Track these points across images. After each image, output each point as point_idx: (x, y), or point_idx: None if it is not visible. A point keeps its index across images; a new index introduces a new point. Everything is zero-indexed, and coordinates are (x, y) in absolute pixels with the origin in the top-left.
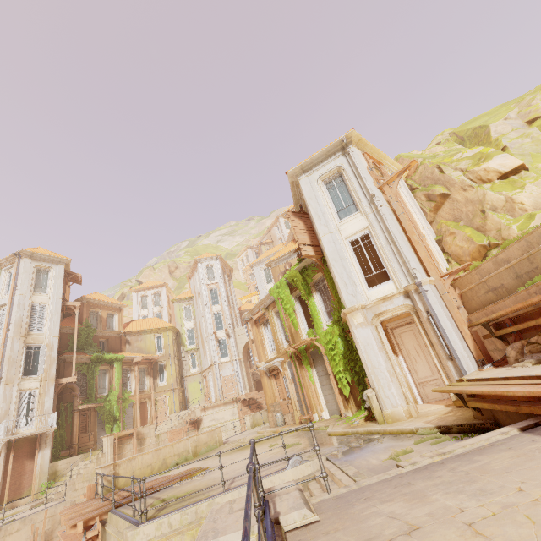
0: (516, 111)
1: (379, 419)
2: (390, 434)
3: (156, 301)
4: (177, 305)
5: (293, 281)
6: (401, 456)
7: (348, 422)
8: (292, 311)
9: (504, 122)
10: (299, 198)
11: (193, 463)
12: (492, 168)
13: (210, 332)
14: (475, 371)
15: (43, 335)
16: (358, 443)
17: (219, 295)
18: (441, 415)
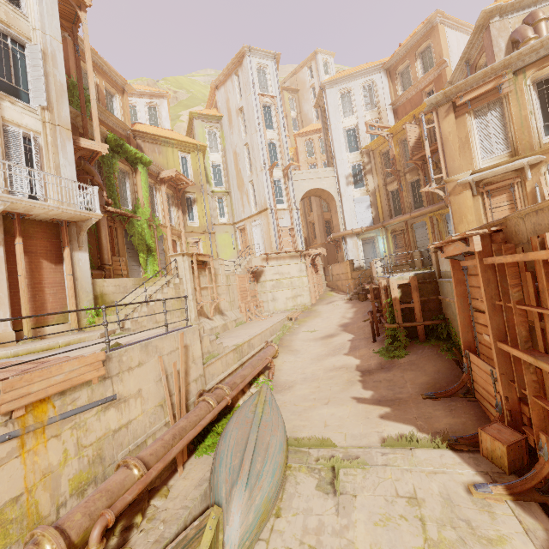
0: None
1: None
2: None
3: (152, 118)
4: (198, 123)
5: None
6: None
7: None
8: None
9: None
10: None
11: None
12: None
13: (264, 166)
14: None
15: (26, 20)
16: None
17: (276, 116)
18: None
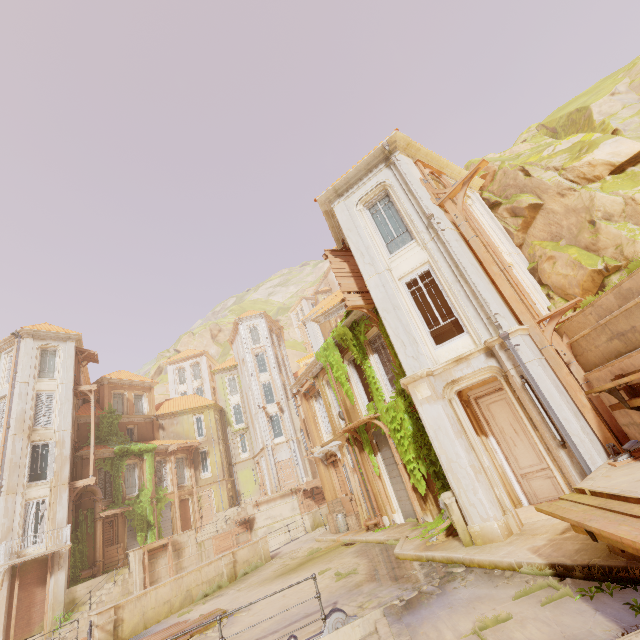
0: (627, 82)
1: (463, 539)
2: (480, 567)
3: (196, 373)
4: (218, 377)
5: (343, 341)
6: (490, 629)
7: (425, 535)
8: (344, 380)
9: (610, 98)
10: (339, 231)
11: (223, 596)
12: (600, 160)
13: (259, 407)
14: (603, 466)
15: (52, 429)
16: (432, 584)
17: (266, 361)
18: (556, 535)
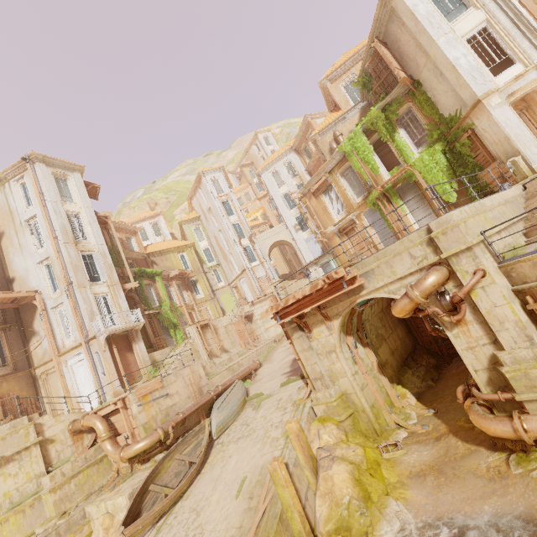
0: None
1: (528, 175)
2: None
3: (156, 231)
4: (186, 227)
5: (372, 125)
6: None
7: None
8: (371, 157)
9: None
10: (379, 26)
11: None
12: None
13: (235, 241)
14: None
15: (90, 244)
16: None
17: (233, 206)
18: None
